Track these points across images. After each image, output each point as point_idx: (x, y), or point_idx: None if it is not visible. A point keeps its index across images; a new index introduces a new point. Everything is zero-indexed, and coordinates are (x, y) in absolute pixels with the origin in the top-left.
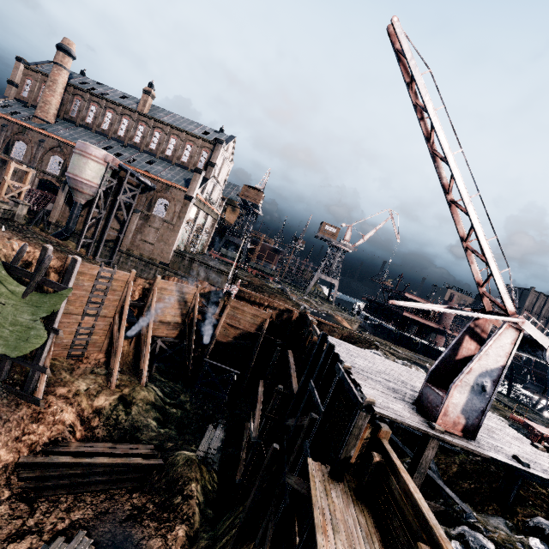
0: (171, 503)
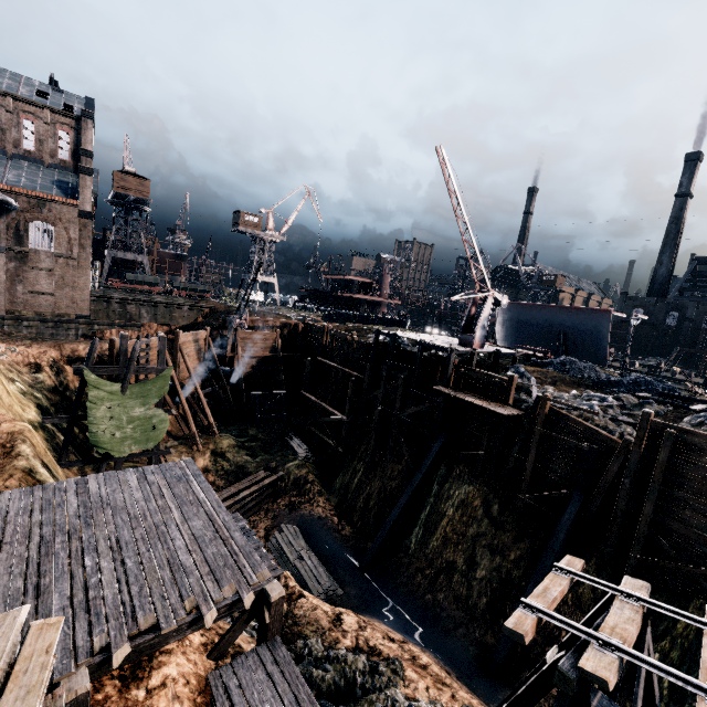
0: (305, 492)
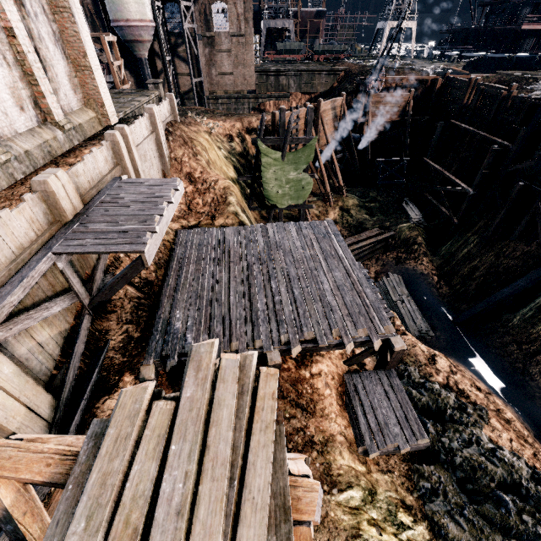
0: (411, 251)
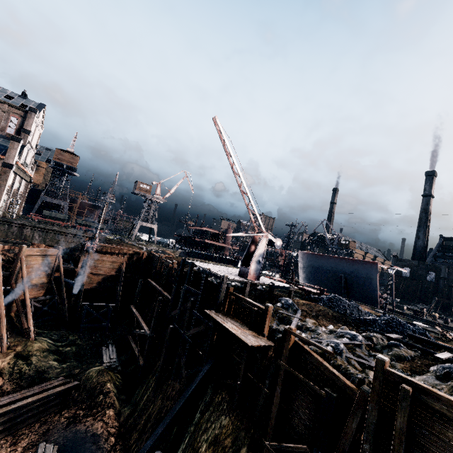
0: (96, 403)
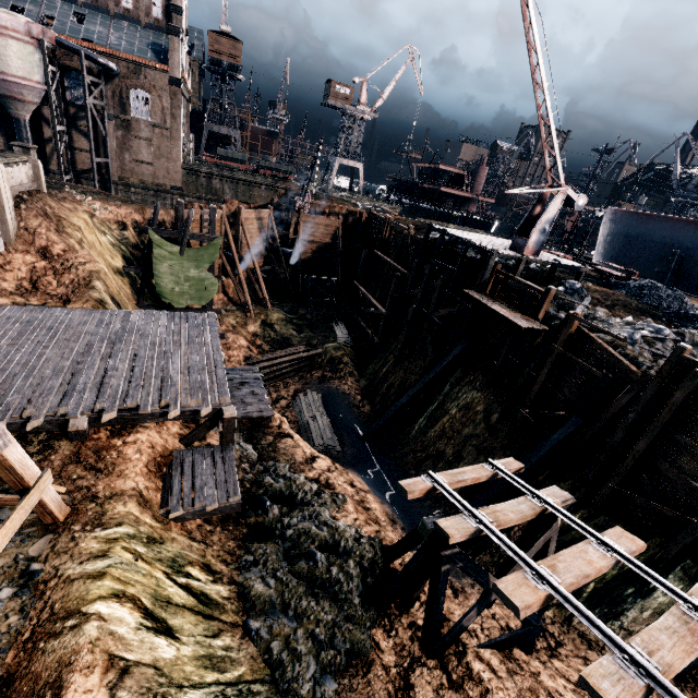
0: (337, 370)
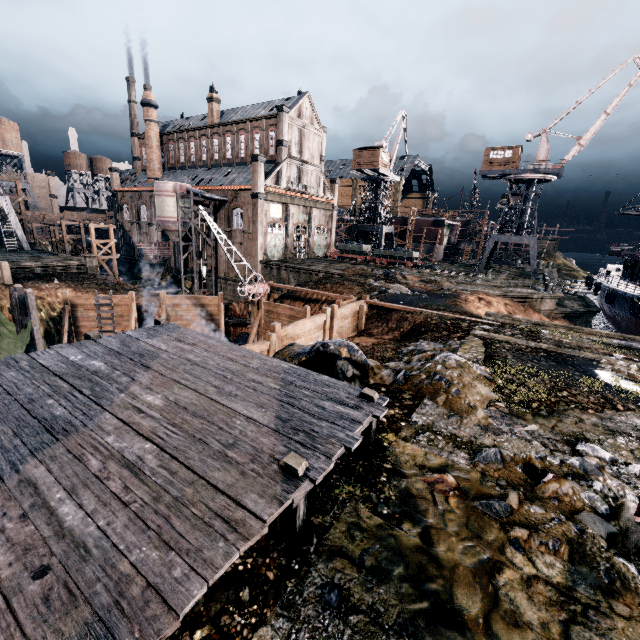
0: None
